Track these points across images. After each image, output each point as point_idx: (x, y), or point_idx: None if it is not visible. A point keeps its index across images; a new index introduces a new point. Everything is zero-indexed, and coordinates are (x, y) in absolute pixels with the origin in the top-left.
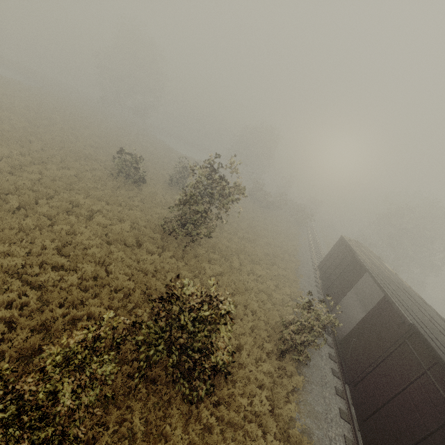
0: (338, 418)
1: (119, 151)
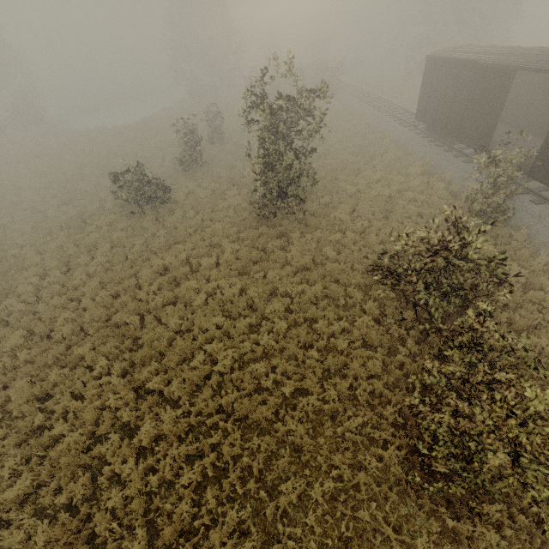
0: None
1: (115, 180)
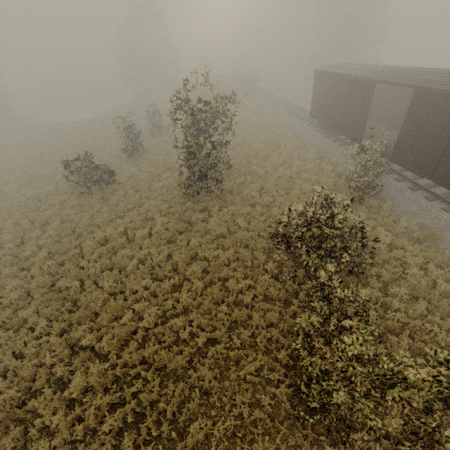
0: (429, 203)
1: (66, 166)
